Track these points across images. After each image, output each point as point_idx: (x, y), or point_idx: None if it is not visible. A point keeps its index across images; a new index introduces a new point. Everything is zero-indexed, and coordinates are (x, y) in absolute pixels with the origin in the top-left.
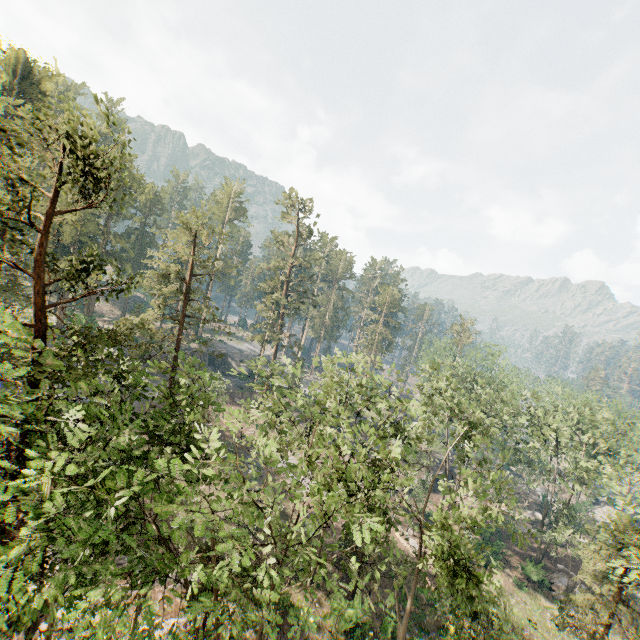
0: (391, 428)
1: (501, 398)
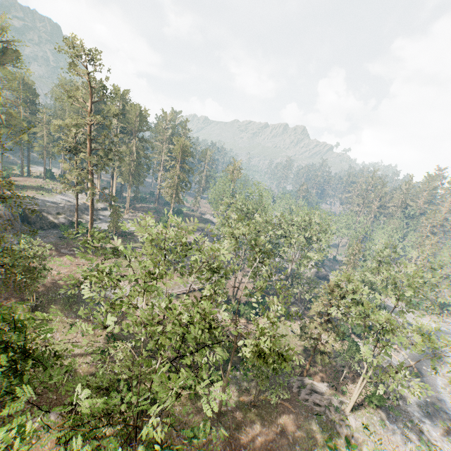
0: (210, 272)
1: (266, 220)
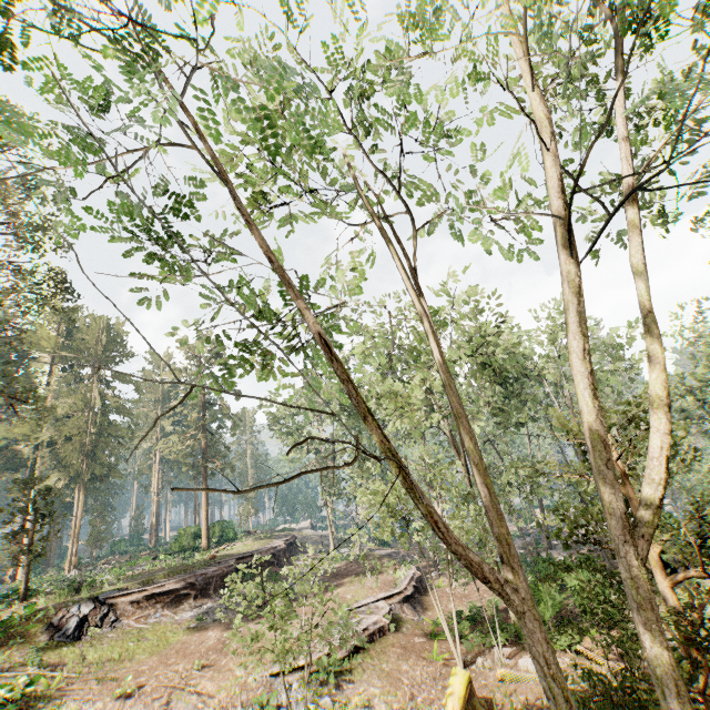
0: None
1: None
